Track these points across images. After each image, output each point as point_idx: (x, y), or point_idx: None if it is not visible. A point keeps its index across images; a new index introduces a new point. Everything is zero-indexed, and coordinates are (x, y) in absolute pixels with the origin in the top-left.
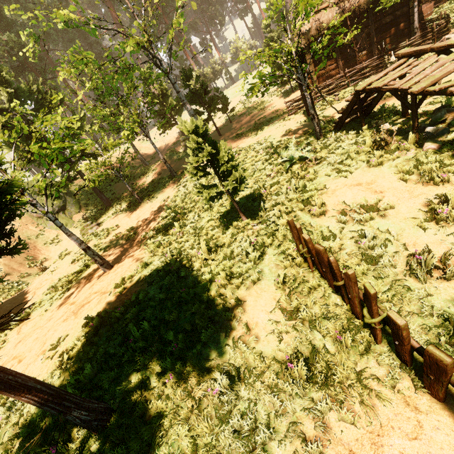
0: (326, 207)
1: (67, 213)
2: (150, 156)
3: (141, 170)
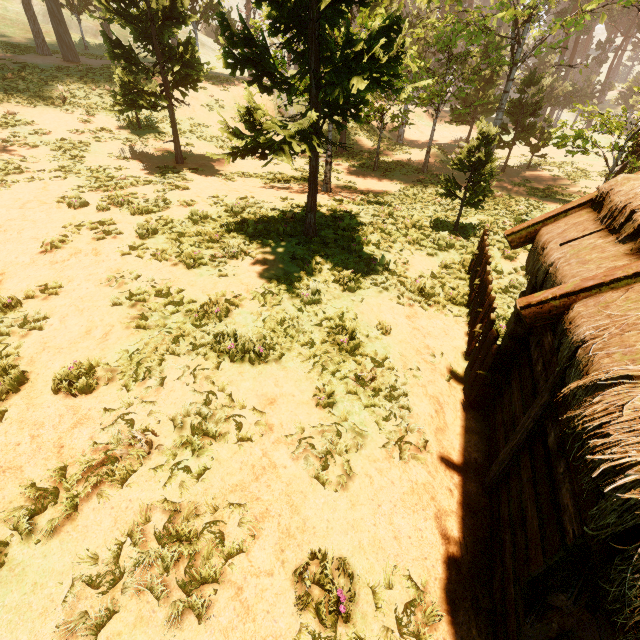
0: (517, 259)
1: None
2: (412, 138)
3: (394, 144)
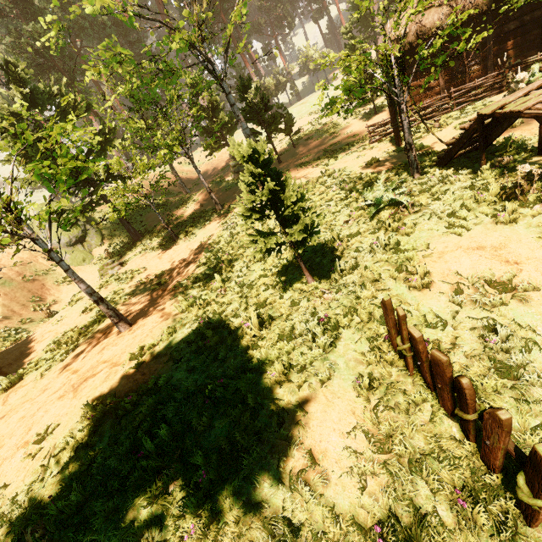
0: (431, 277)
1: (86, 245)
2: (193, 182)
3: (180, 199)
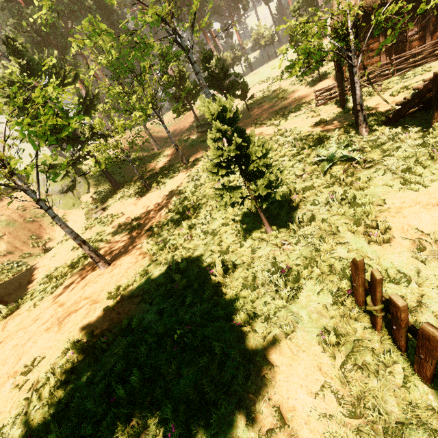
0: (390, 231)
1: (76, 193)
2: (163, 140)
3: (152, 154)
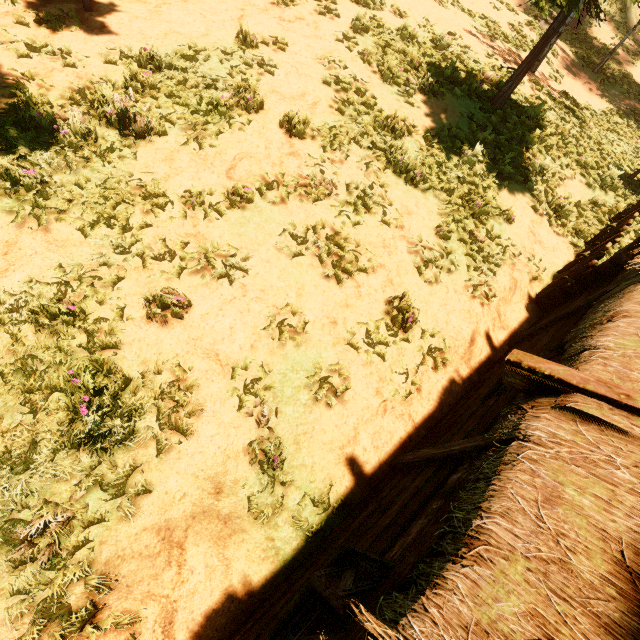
0: None
1: None
2: None
3: None
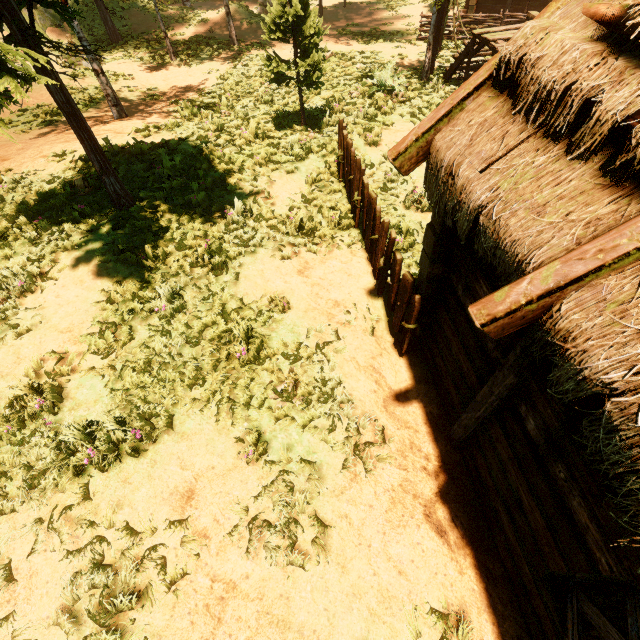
0: (382, 141)
1: (38, 16)
2: None
3: (181, 9)
